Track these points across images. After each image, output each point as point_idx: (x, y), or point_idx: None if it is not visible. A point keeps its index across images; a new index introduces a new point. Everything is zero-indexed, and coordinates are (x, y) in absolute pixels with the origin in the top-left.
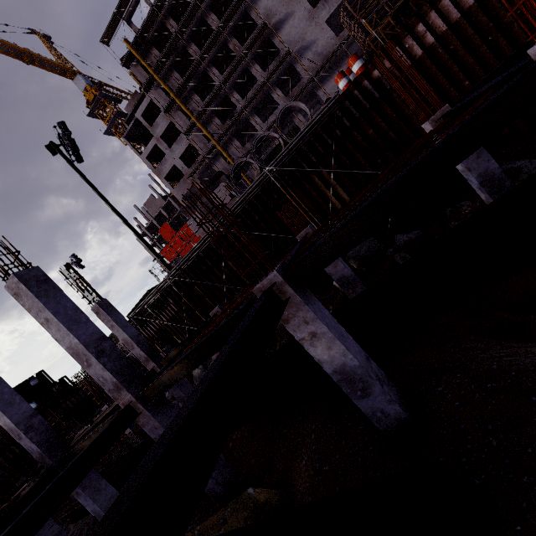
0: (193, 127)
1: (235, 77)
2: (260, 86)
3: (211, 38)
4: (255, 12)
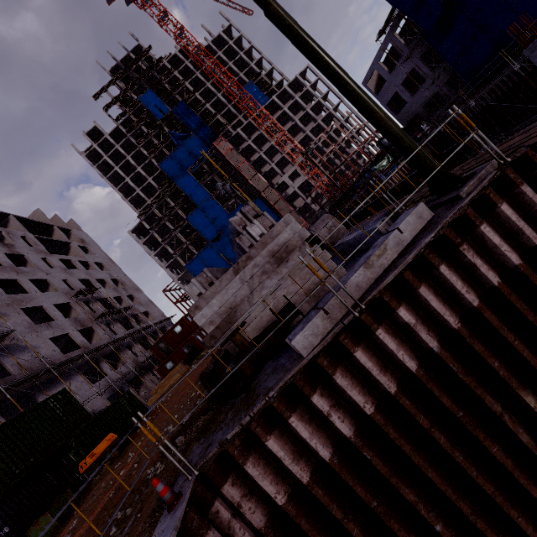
0: None
1: None
2: None
3: None
4: None
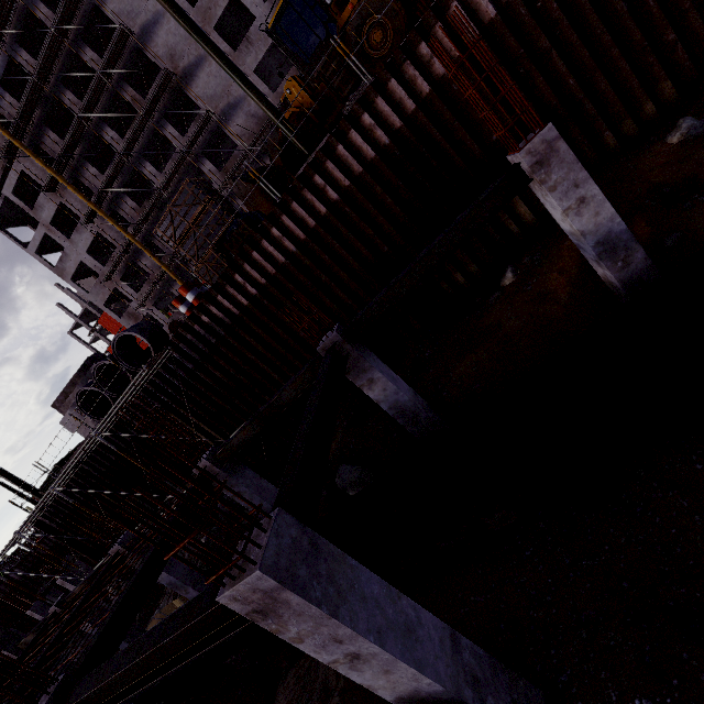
0: (95, 212)
1: (143, 142)
2: (178, 161)
3: (91, 88)
4: (152, 51)
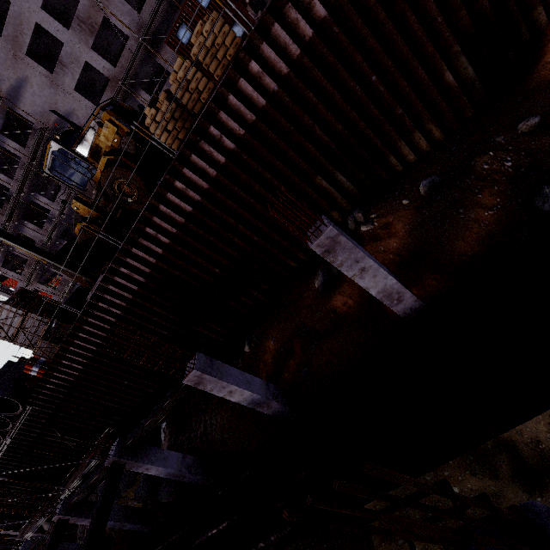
0: None
1: None
2: (24, 172)
3: None
4: None
